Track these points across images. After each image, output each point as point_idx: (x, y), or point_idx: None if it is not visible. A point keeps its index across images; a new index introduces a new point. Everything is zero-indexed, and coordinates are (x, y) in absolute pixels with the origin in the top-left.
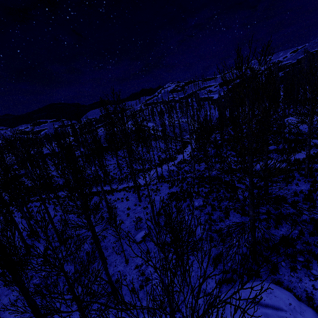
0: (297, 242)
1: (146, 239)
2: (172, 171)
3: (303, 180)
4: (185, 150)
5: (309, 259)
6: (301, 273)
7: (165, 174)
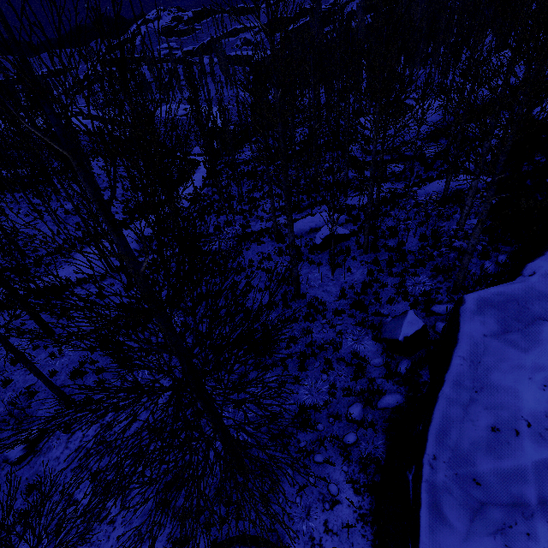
0: (322, 413)
1: (39, 447)
2: (149, 238)
3: (360, 258)
4: (188, 183)
5: (333, 453)
6: (314, 492)
7: (132, 248)
